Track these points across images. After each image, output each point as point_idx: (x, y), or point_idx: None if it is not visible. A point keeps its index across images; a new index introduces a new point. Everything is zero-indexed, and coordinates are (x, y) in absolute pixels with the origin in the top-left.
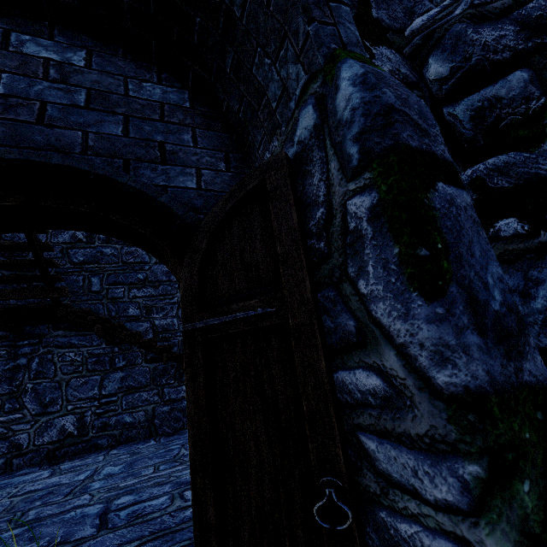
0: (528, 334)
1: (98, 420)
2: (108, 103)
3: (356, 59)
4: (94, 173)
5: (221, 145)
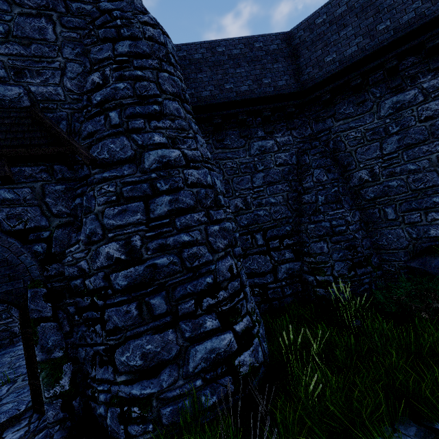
0: (57, 349)
1: None
2: None
3: (33, 287)
4: None
5: None
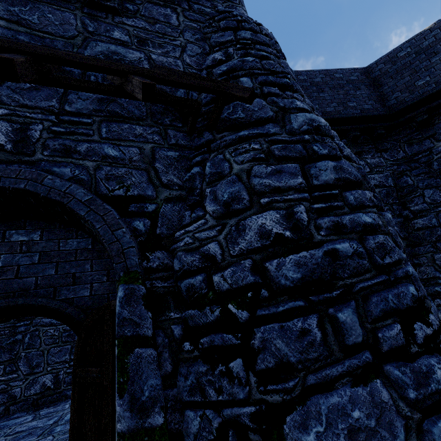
0: (156, 407)
1: (68, 377)
2: (49, 258)
3: (128, 282)
4: (37, 304)
5: (106, 266)
